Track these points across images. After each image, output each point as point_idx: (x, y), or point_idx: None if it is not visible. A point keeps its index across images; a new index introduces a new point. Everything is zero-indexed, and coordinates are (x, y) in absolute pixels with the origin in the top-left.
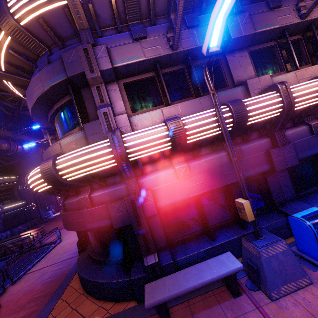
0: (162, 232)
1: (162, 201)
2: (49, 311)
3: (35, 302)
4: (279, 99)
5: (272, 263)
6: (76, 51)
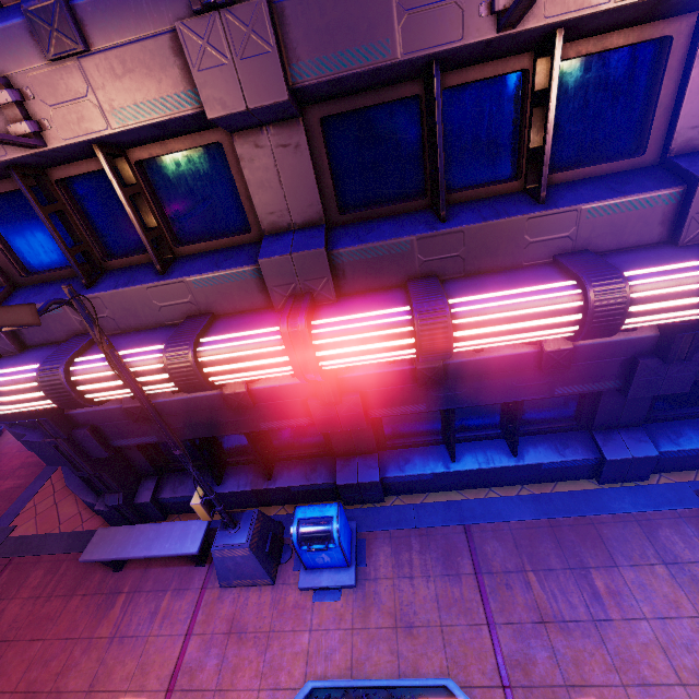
0: (145, 461)
1: (118, 441)
2: (33, 494)
3: (26, 472)
4: (284, 358)
5: (226, 562)
6: None
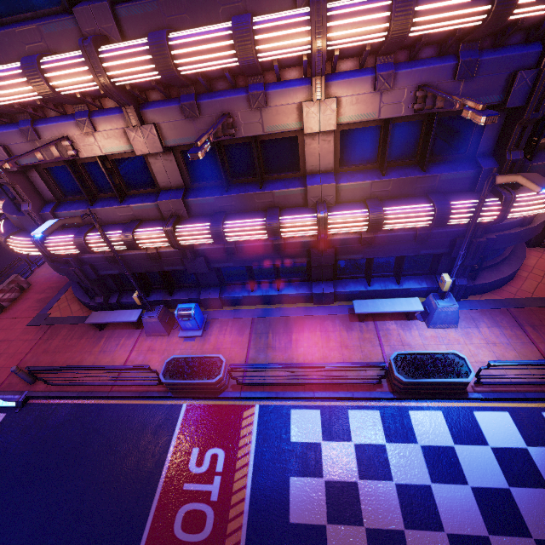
0: (113, 284)
1: (102, 272)
2: (57, 300)
3: (51, 291)
4: (166, 239)
5: (148, 324)
6: None
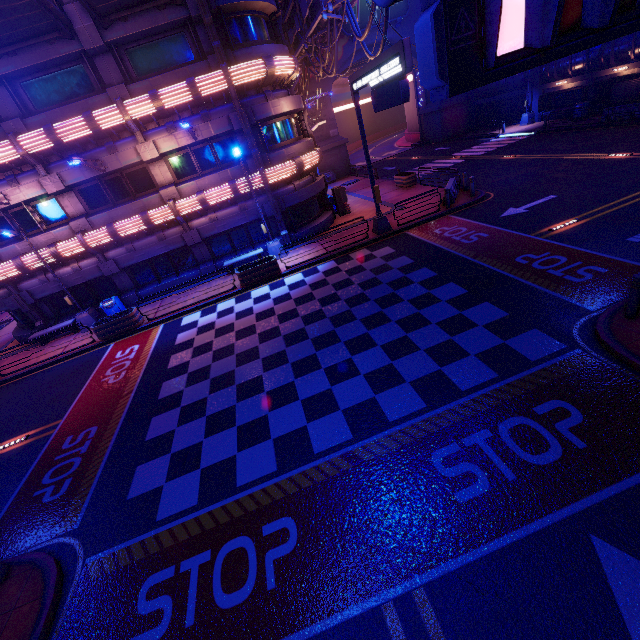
0: (50, 311)
1: (38, 296)
2: None
3: None
4: (79, 243)
5: (81, 321)
6: None
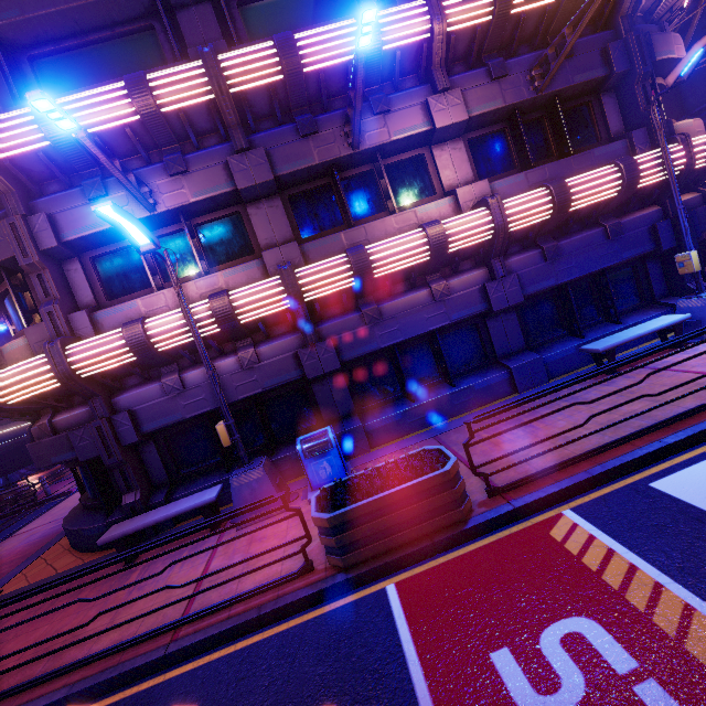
0: (161, 465)
1: (148, 425)
2: (21, 570)
3: (8, 565)
4: (281, 288)
5: (242, 491)
6: (1, 227)
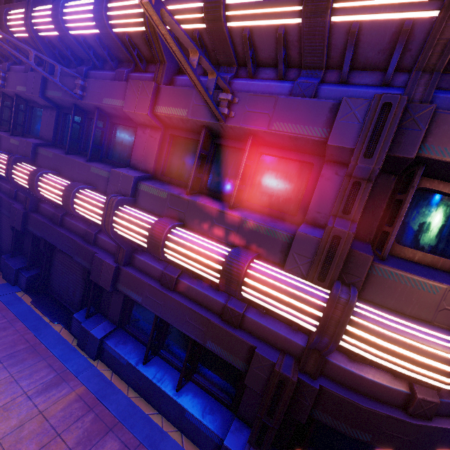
0: None
1: None
2: None
3: None
4: None
5: None
6: None
